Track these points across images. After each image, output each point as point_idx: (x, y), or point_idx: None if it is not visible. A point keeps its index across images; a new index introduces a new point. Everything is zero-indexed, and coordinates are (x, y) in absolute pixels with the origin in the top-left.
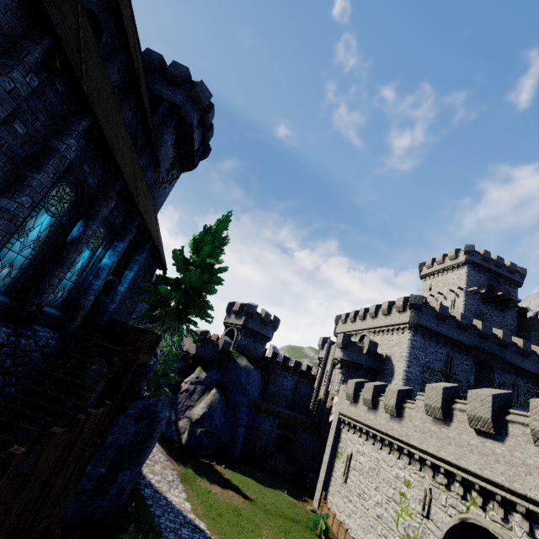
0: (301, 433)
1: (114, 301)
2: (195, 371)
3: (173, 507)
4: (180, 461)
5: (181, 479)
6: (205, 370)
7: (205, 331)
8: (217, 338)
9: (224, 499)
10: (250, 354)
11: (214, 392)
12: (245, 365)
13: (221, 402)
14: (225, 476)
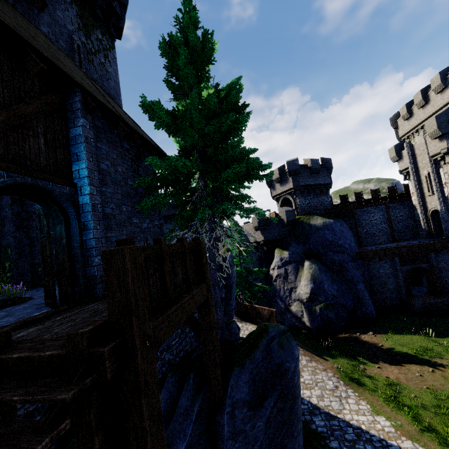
0: (434, 258)
1: (87, 227)
2: (275, 255)
3: (369, 437)
4: (321, 350)
5: (343, 380)
6: (284, 249)
7: None
8: (275, 215)
9: (416, 385)
10: (319, 211)
11: (307, 264)
12: (322, 222)
13: (322, 271)
14: (383, 346)
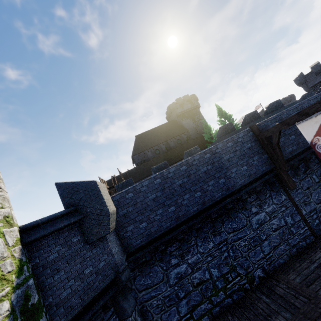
0: None
1: None
2: None
3: None
4: None
5: None
6: None
7: None
8: None
9: None
10: None
11: None
12: None
13: None
14: None
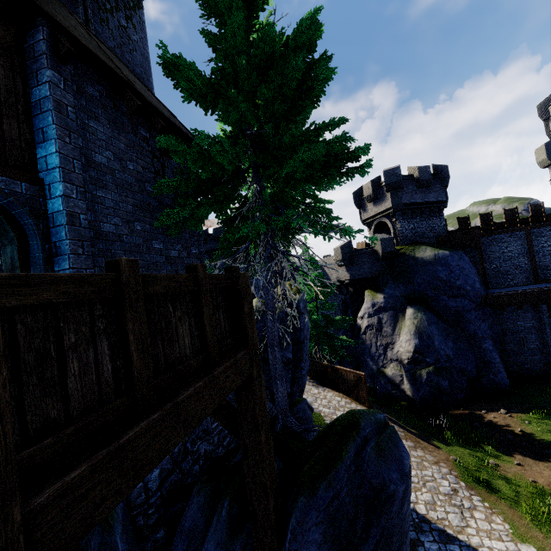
0: None
1: (60, 251)
2: (365, 299)
3: None
4: (430, 433)
5: (464, 481)
6: (377, 292)
7: (346, 243)
8: (365, 246)
9: None
10: (427, 240)
11: (410, 312)
12: (433, 255)
13: (431, 322)
14: (524, 432)
